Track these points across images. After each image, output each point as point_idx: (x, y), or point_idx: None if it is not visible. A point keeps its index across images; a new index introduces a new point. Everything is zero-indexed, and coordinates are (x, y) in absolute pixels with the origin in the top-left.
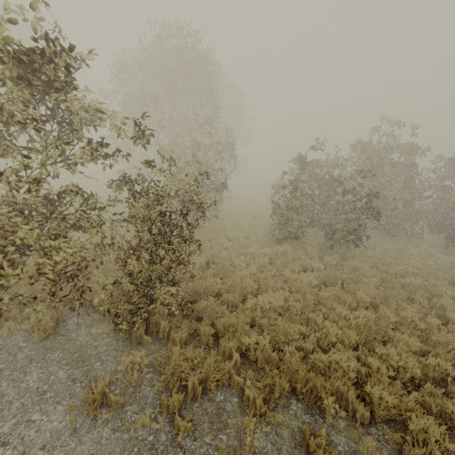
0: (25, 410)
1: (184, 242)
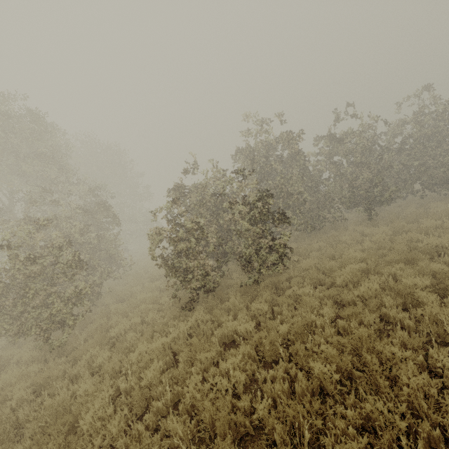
0: None
1: None
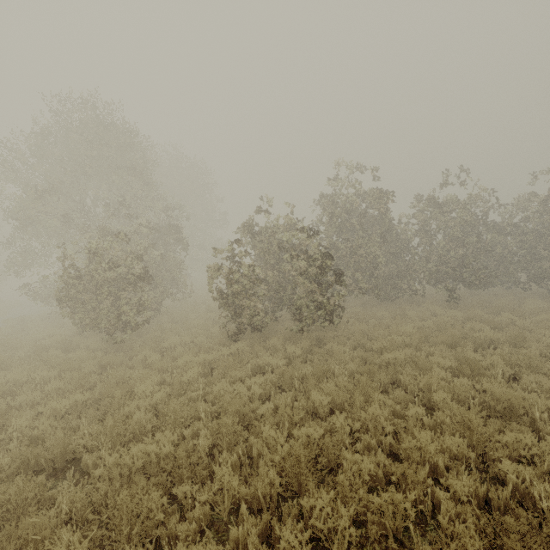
0: None
1: None
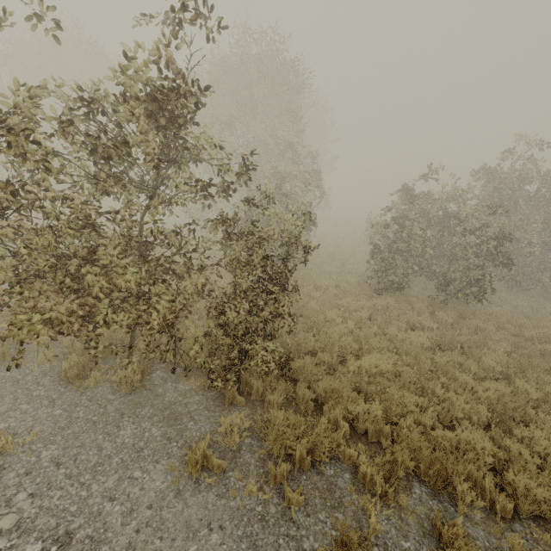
0: (126, 466)
1: (282, 291)
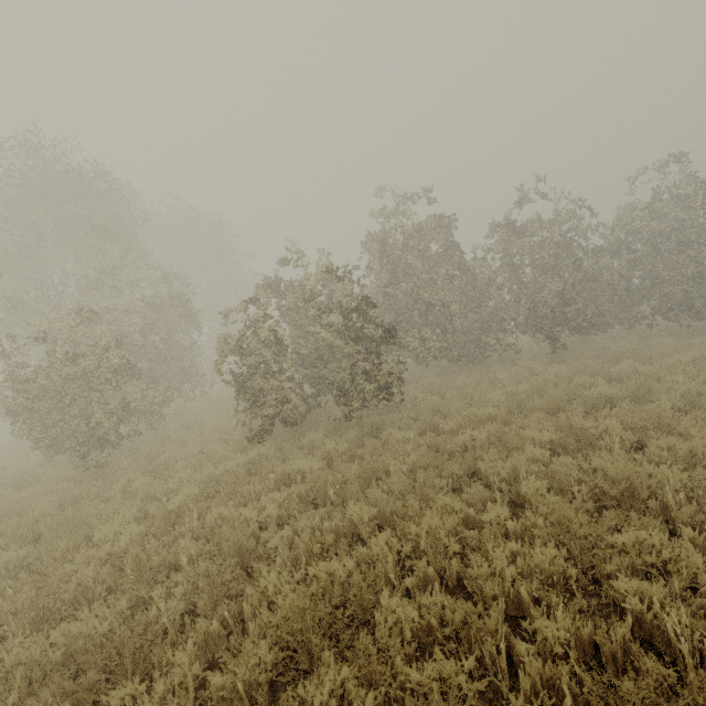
0: None
1: None
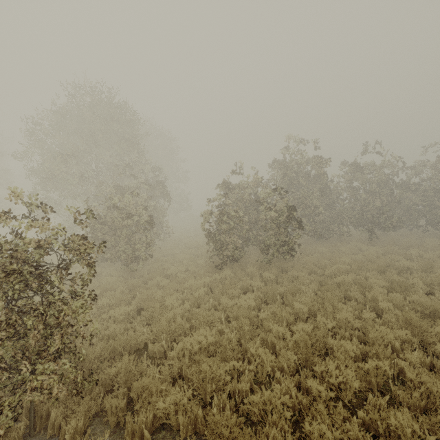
0: None
1: (74, 297)
